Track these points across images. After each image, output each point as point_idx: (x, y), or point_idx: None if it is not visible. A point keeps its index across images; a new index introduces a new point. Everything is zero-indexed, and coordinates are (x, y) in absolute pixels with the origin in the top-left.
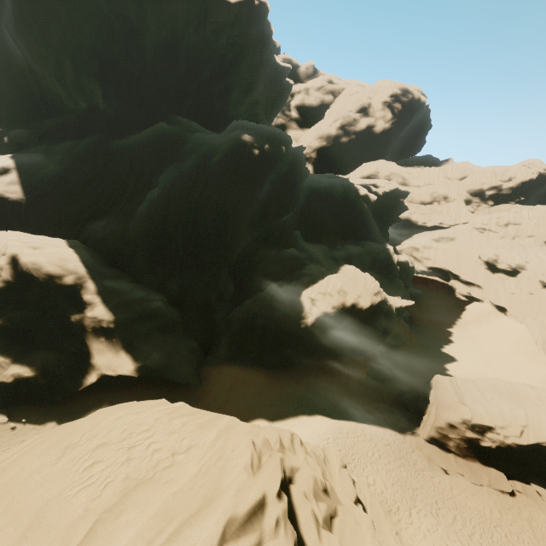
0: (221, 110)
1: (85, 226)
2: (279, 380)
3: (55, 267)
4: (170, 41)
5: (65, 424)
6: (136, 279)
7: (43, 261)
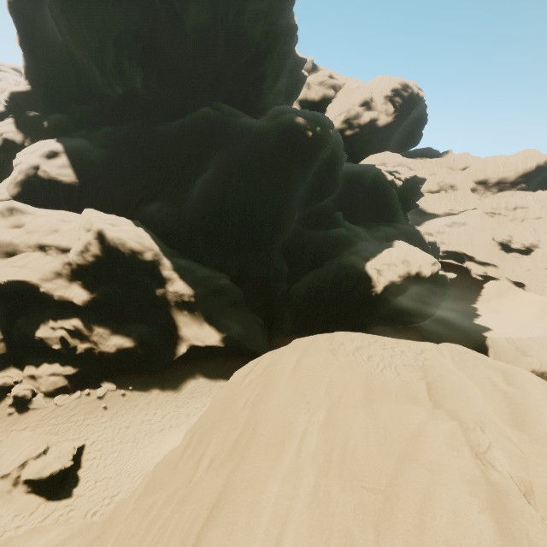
0: (254, 97)
1: (138, 209)
2: None
3: (135, 243)
4: (209, 27)
5: (272, 351)
6: (195, 260)
7: (125, 237)
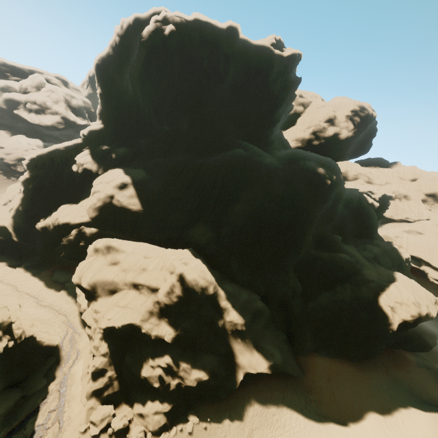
0: (267, 134)
1: (185, 231)
2: (364, 372)
3: (202, 280)
4: (242, 85)
5: None
6: (229, 277)
7: (196, 276)
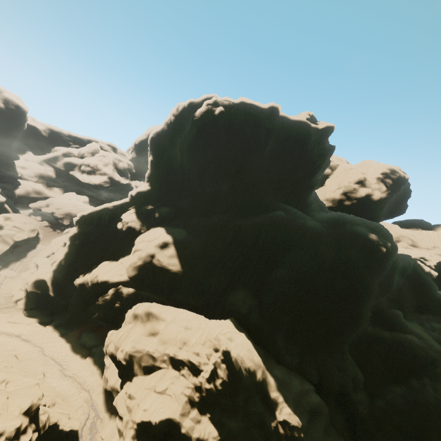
0: (305, 197)
1: (224, 296)
2: None
3: (250, 362)
4: (281, 153)
5: None
6: (274, 356)
7: (243, 357)
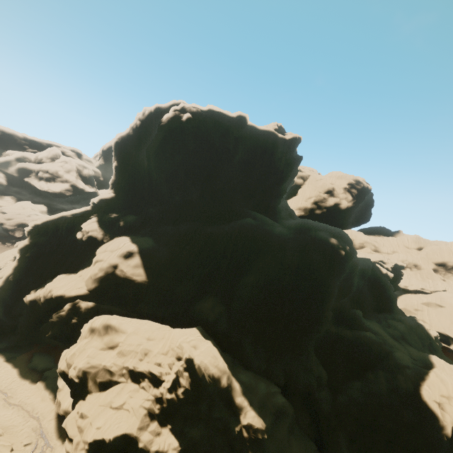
0: (274, 204)
1: (192, 305)
2: None
3: (214, 369)
4: (250, 161)
5: None
6: (243, 363)
7: (207, 364)
